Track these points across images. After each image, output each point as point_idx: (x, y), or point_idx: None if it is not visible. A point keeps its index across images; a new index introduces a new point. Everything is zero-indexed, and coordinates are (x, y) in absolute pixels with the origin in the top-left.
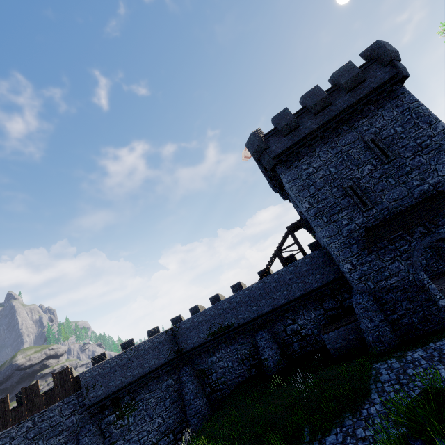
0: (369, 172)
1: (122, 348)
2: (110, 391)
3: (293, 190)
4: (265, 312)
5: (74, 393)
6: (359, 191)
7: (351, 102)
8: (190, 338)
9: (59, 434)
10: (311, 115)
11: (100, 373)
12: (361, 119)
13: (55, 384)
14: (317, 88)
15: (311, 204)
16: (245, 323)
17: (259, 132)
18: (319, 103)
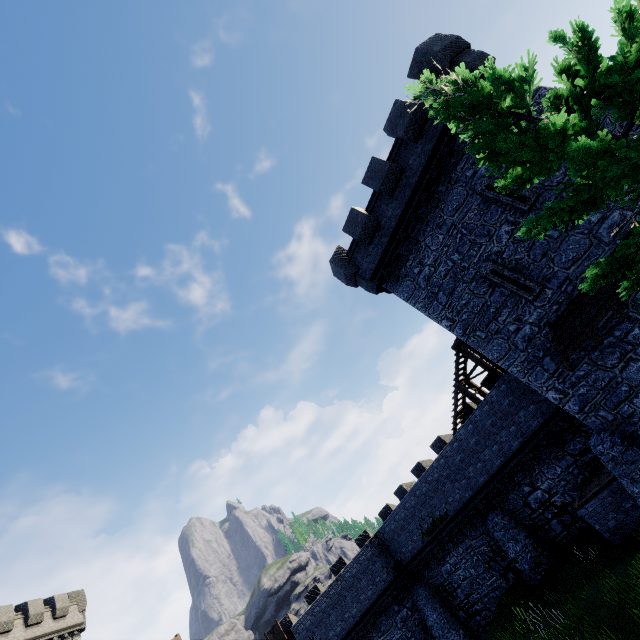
0: (509, 235)
1: (334, 573)
2: None
3: (419, 309)
4: (482, 485)
5: None
6: (508, 273)
7: (428, 152)
8: (403, 544)
9: None
10: (387, 197)
11: (313, 621)
12: (458, 164)
13: None
14: (374, 162)
15: (452, 320)
16: (462, 508)
17: (338, 253)
18: (386, 179)
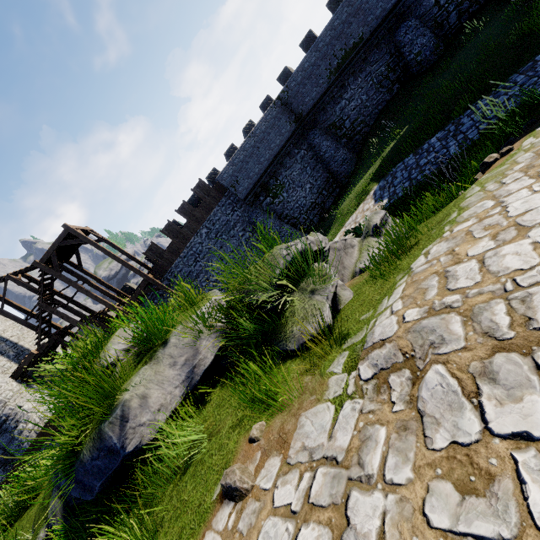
0: None
1: (229, 157)
2: (255, 180)
3: None
4: None
5: (223, 197)
6: None
7: None
8: (307, 94)
9: (234, 227)
10: None
11: (235, 170)
12: None
13: (202, 197)
14: None
15: None
16: (379, 25)
17: None
18: None
